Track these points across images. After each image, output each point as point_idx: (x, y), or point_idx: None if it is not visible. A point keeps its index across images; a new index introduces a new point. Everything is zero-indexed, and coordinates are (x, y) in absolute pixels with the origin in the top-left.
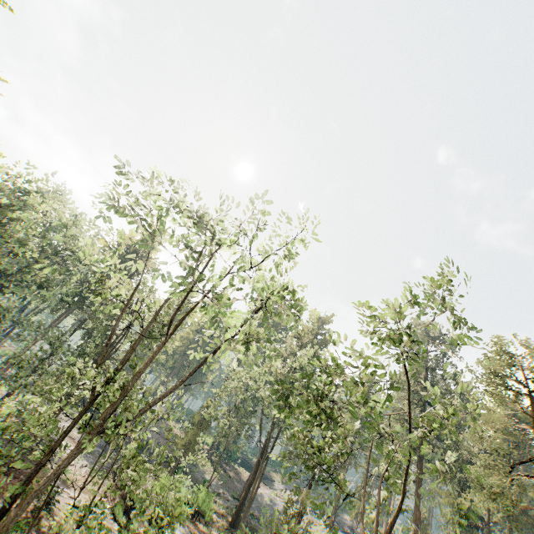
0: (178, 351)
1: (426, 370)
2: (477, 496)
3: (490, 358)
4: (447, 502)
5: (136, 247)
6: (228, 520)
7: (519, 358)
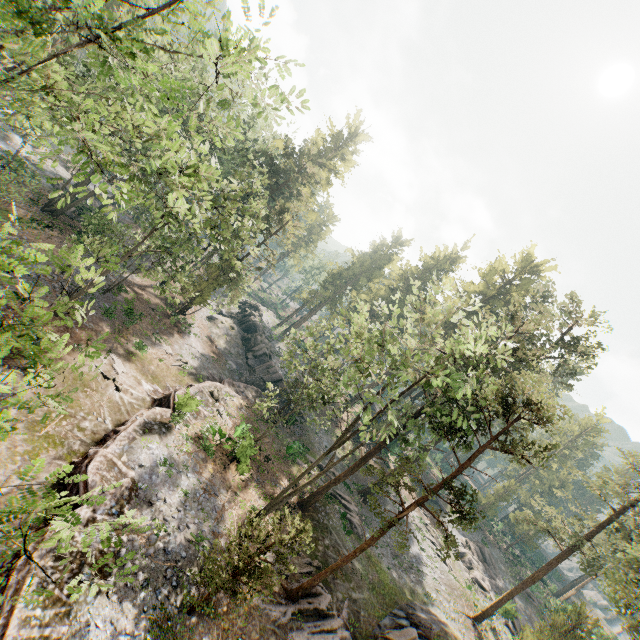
0: None
1: None
2: None
3: None
4: None
5: (319, 154)
6: (301, 498)
7: None
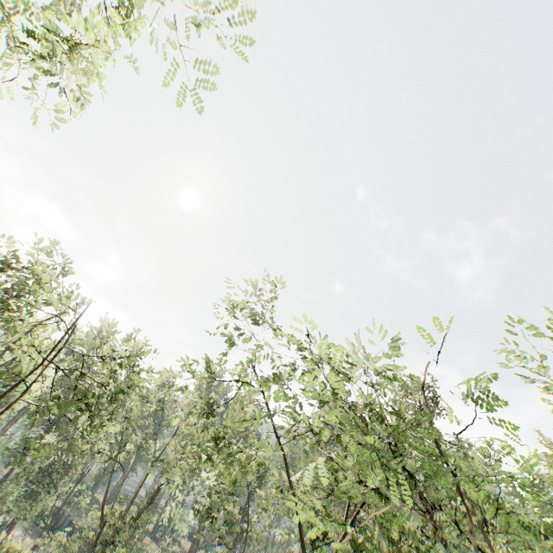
0: None
1: None
2: None
3: None
4: None
5: None
6: None
7: None
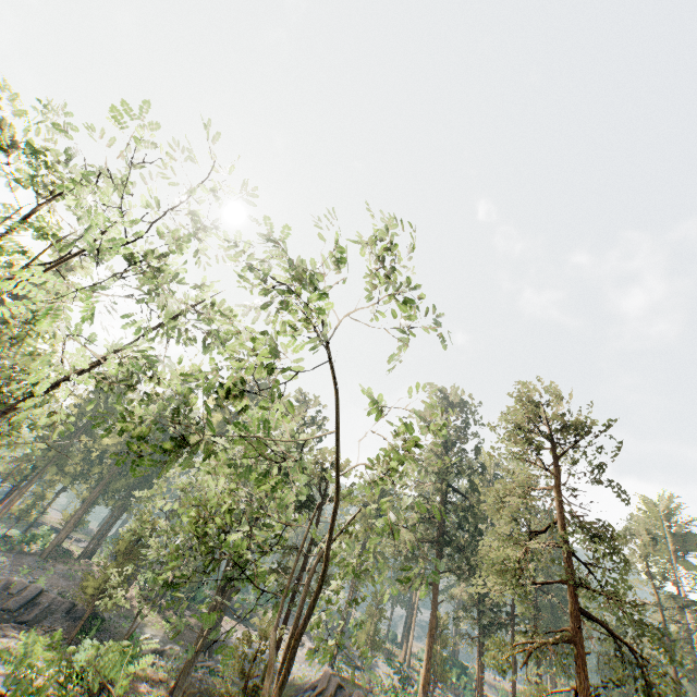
0: (108, 453)
1: (448, 446)
2: (488, 578)
3: (508, 409)
4: (470, 603)
5: None
6: (169, 687)
7: (540, 409)
